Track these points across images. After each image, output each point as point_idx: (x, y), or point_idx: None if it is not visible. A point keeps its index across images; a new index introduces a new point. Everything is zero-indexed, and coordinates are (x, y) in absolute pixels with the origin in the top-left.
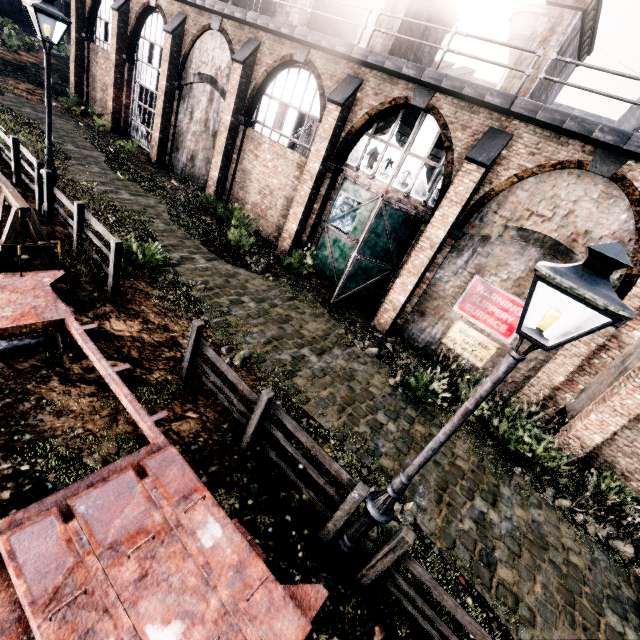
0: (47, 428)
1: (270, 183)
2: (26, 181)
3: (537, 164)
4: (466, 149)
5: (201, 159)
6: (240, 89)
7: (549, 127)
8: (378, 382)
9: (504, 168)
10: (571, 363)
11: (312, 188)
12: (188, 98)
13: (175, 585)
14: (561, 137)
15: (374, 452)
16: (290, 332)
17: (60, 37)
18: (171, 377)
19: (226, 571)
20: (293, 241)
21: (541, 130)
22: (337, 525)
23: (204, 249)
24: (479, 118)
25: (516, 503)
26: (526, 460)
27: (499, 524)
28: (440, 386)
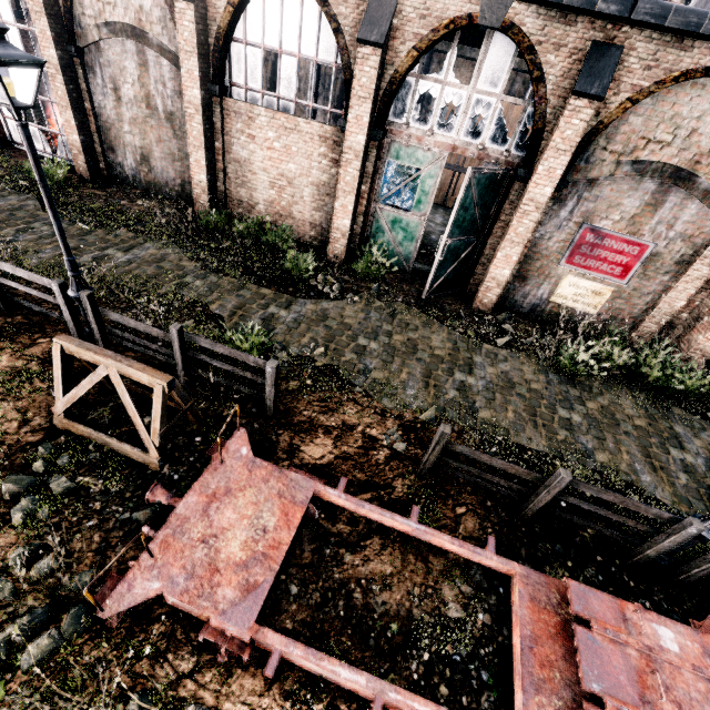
0: (396, 607)
1: (285, 170)
2: (23, 304)
3: (654, 80)
4: (562, 76)
5: (160, 157)
6: (199, 43)
7: (675, 31)
8: (530, 375)
9: (614, 93)
10: (693, 287)
11: (360, 169)
12: (99, 67)
13: (698, 698)
14: (684, 40)
15: (587, 453)
16: (429, 360)
17: (34, 92)
18: (409, 481)
19: (704, 661)
20: (347, 239)
21: (659, 34)
22: (661, 552)
23: (268, 294)
24: (577, 30)
25: (691, 436)
26: (674, 391)
27: (697, 463)
28: (590, 356)
